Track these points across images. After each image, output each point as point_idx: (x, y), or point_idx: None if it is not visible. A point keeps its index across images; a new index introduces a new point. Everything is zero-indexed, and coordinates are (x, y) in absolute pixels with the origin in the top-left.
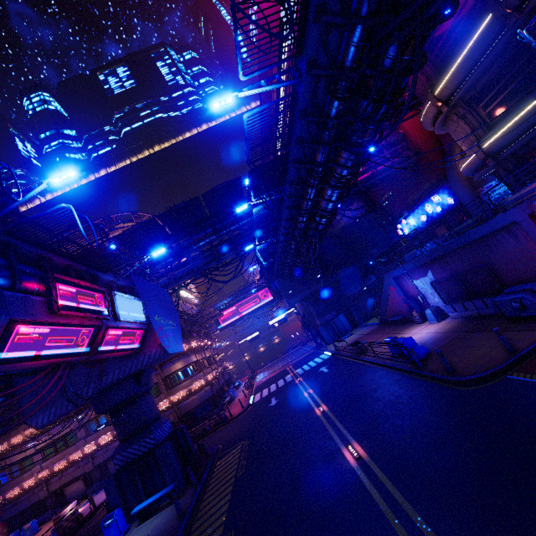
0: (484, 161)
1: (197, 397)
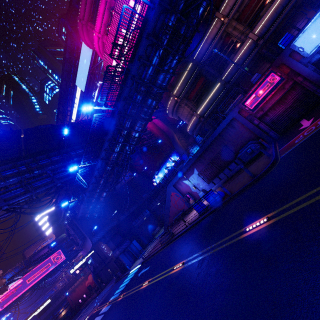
0: (199, 119)
1: None
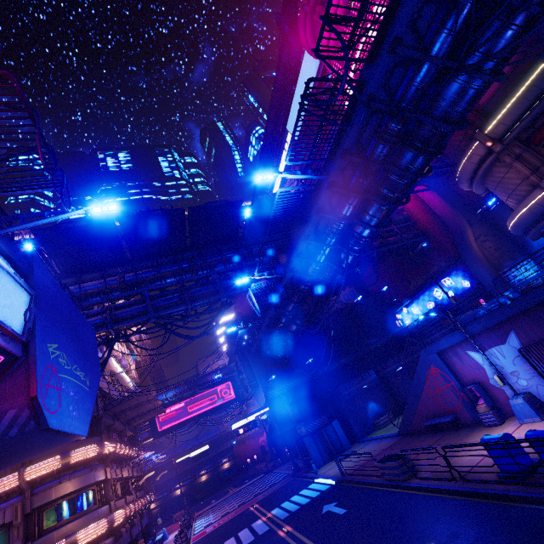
0: None
1: None
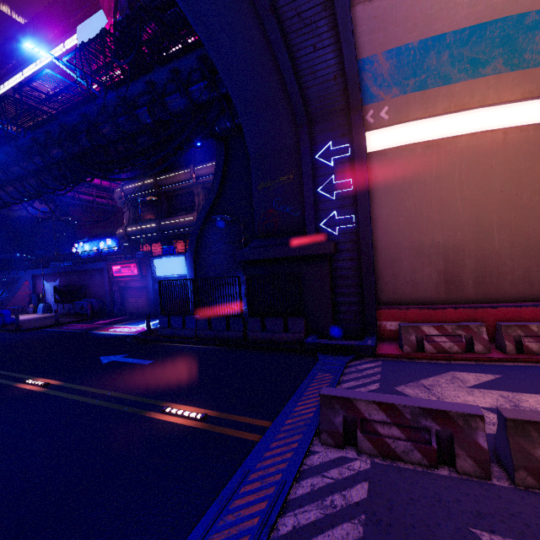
0: (125, 236)
1: None
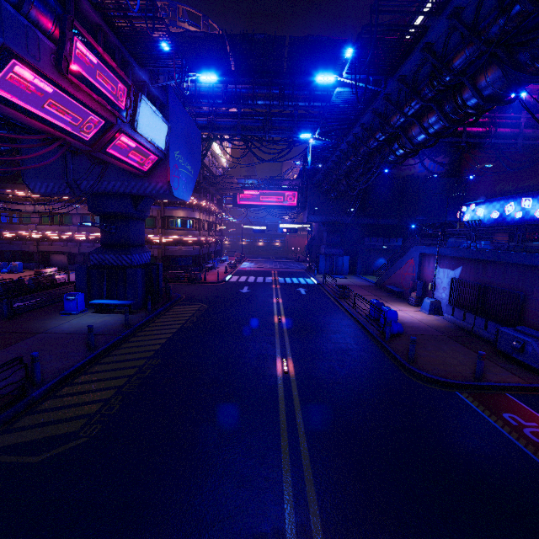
0: None
1: (184, 249)
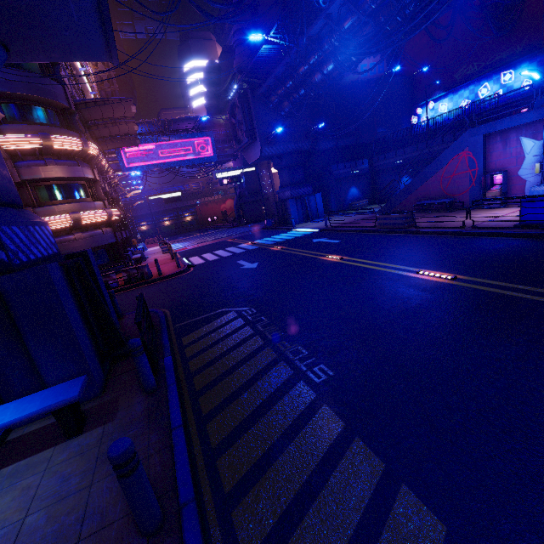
0: None
1: (88, 236)
